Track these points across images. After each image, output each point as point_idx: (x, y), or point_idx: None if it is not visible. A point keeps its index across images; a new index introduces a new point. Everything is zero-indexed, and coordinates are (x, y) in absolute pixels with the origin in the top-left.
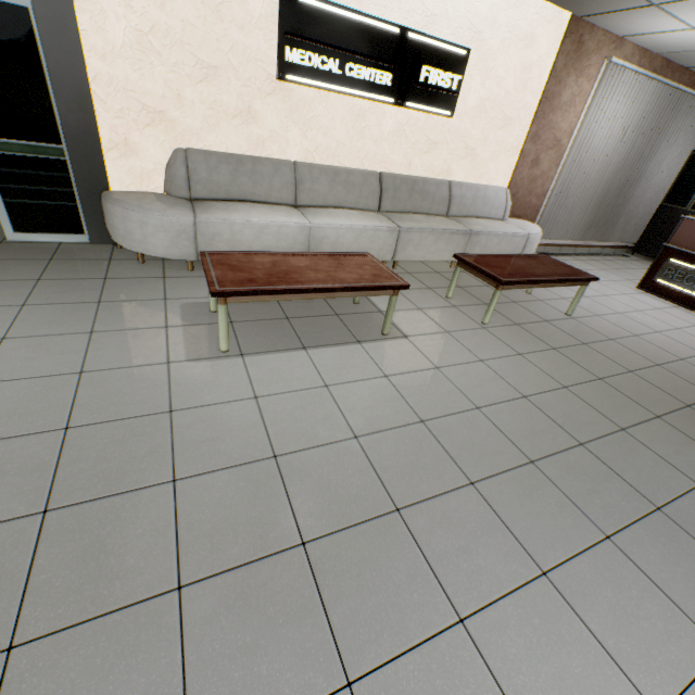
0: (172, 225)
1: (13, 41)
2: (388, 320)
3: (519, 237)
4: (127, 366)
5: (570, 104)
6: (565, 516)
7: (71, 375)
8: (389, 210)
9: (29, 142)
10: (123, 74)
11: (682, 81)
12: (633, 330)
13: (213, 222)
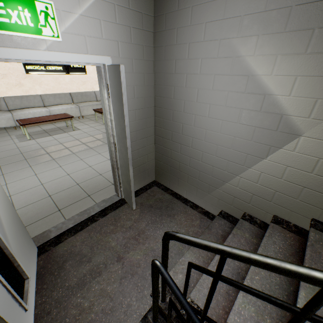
0: (5, 117)
1: None
2: (73, 126)
3: None
4: (5, 145)
5: None
6: (100, 143)
7: None
8: (77, 102)
9: None
10: None
11: None
12: None
13: (18, 114)
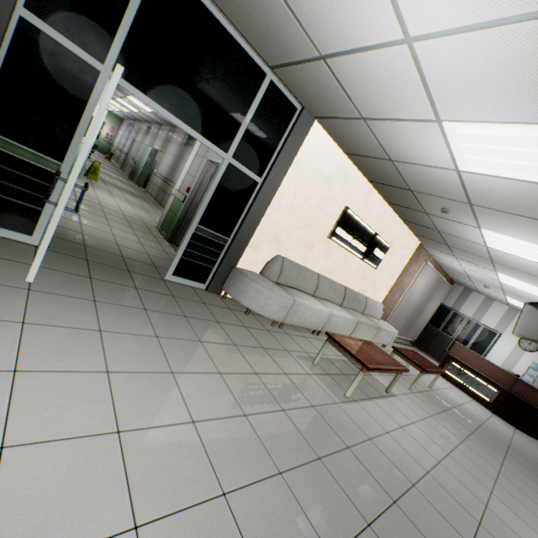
0: (283, 302)
1: (243, 191)
2: (393, 385)
3: (392, 333)
4: (324, 403)
5: (410, 274)
6: (526, 511)
7: (311, 407)
8: (344, 306)
9: (216, 232)
10: (276, 218)
11: (442, 275)
12: (456, 401)
13: (300, 304)
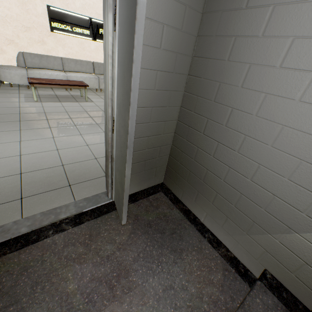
0: (20, 73)
1: None
2: (86, 96)
3: None
4: (8, 102)
5: None
6: None
7: None
8: (98, 73)
9: None
10: None
11: None
12: None
13: (33, 73)
